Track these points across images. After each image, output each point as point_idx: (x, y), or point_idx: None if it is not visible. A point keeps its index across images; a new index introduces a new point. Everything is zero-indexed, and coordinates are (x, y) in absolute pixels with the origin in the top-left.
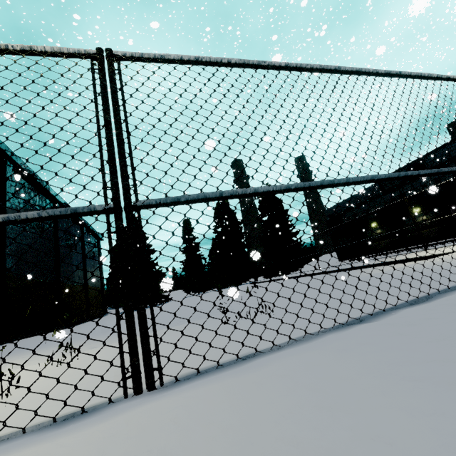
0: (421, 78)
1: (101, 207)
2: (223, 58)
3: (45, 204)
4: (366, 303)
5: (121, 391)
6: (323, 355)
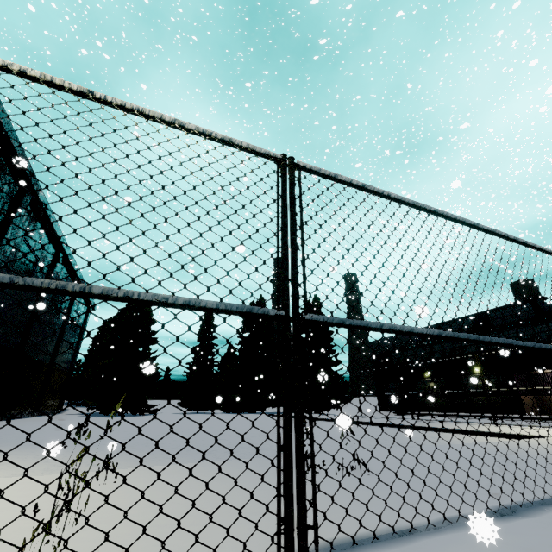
0: (543, 252)
1: (274, 312)
2: (384, 190)
3: (47, 249)
4: (515, 490)
5: (252, 549)
6: (511, 551)
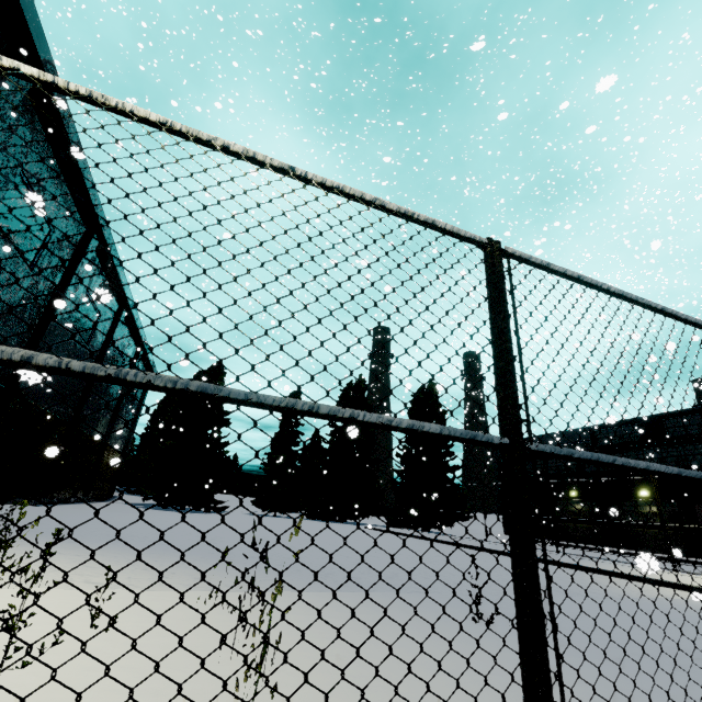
0: None
1: (497, 440)
2: (602, 283)
3: (110, 304)
4: None
5: None
6: None
